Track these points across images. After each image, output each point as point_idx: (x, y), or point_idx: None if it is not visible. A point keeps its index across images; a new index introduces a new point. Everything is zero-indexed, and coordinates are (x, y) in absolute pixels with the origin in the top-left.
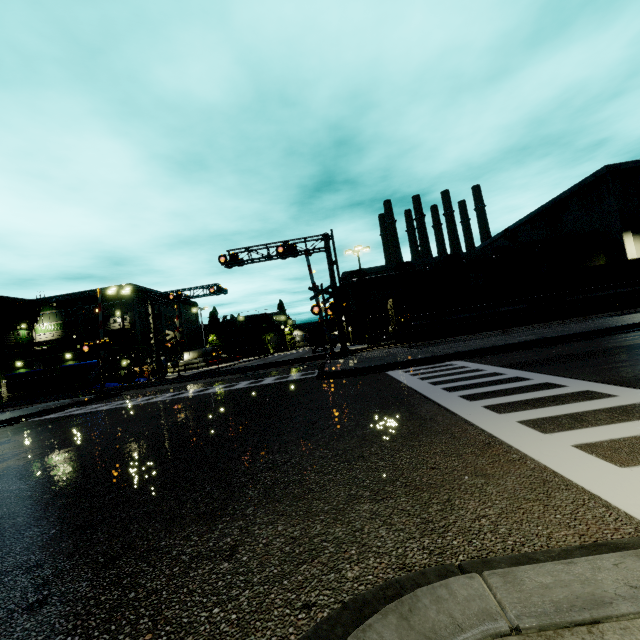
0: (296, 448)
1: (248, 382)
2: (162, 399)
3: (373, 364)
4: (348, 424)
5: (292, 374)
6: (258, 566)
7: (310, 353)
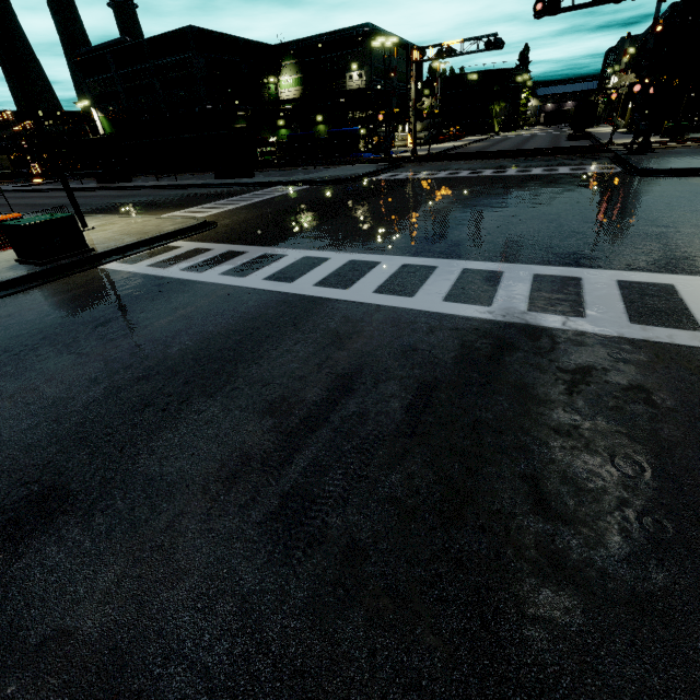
0: (670, 213)
1: (540, 169)
2: (470, 175)
3: (698, 167)
4: (699, 207)
5: (585, 167)
6: (694, 235)
7: (564, 139)
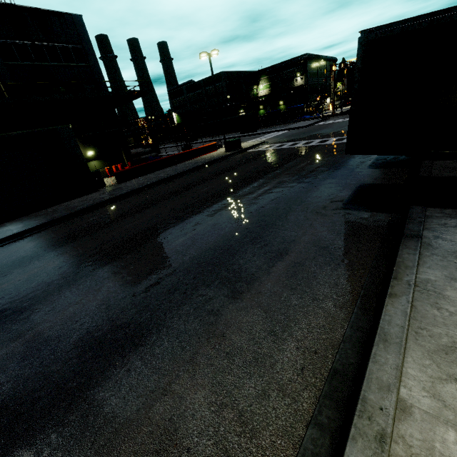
0: None
1: None
2: None
3: None
4: None
5: None
6: None
7: None
